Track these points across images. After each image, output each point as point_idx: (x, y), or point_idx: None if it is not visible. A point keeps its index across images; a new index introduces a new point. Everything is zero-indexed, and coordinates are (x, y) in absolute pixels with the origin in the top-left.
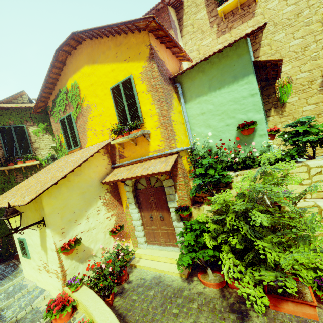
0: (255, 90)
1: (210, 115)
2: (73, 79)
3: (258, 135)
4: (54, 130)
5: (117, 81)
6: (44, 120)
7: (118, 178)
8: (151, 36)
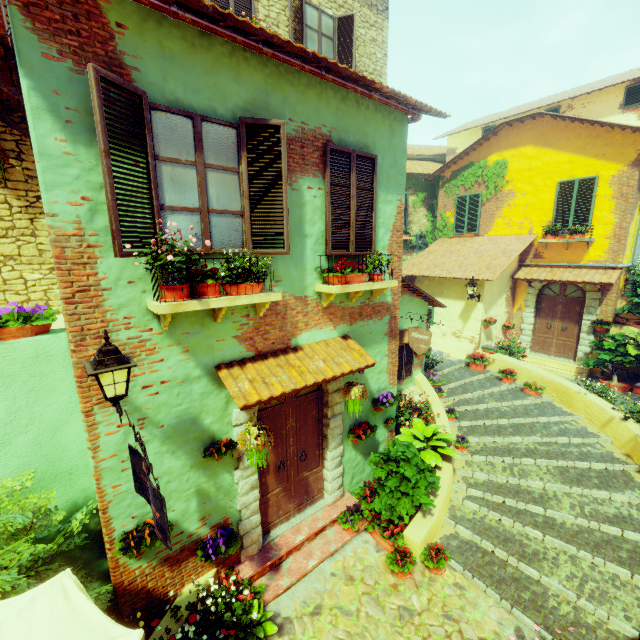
0: None
1: None
2: (502, 156)
3: None
4: (439, 205)
5: (572, 175)
6: (424, 190)
7: (539, 278)
8: None
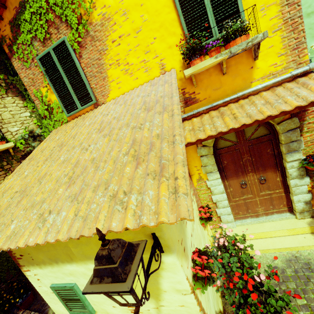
0: None
1: None
2: None
3: None
4: (26, 83)
5: None
6: None
7: (220, 130)
8: None
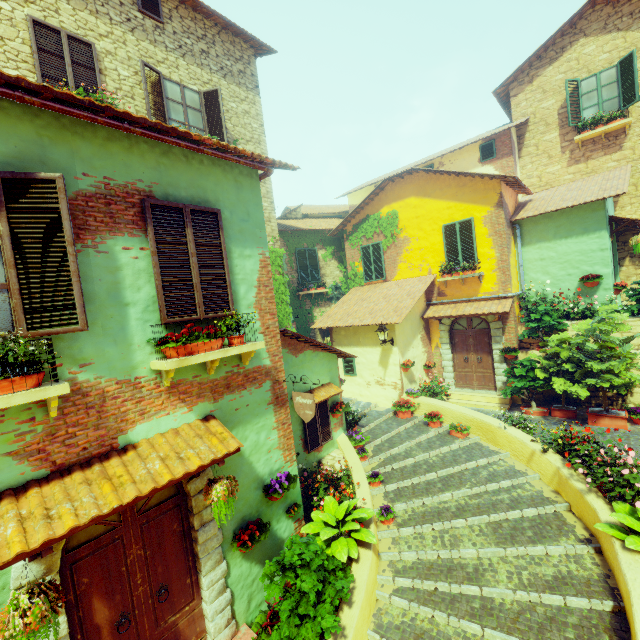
0: (606, 245)
1: (550, 263)
2: (392, 208)
3: (602, 289)
4: (347, 257)
5: (453, 219)
6: (332, 244)
7: (445, 315)
8: (501, 183)
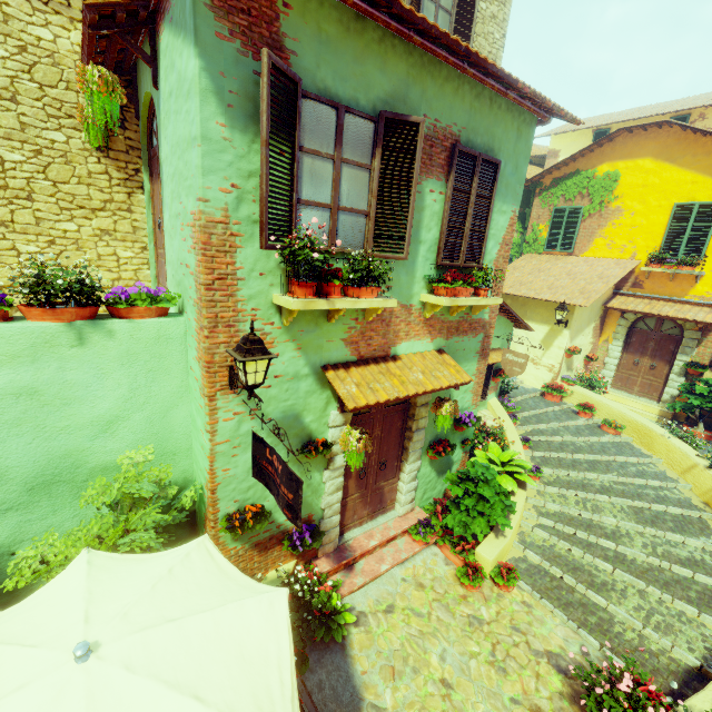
0: None
1: None
2: (614, 167)
3: None
4: (532, 216)
5: (693, 198)
6: None
7: (635, 309)
8: None
